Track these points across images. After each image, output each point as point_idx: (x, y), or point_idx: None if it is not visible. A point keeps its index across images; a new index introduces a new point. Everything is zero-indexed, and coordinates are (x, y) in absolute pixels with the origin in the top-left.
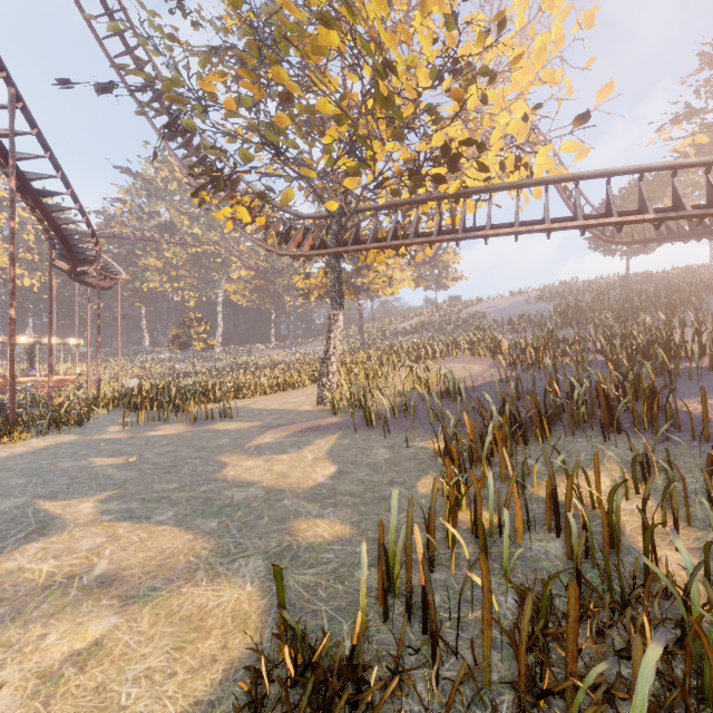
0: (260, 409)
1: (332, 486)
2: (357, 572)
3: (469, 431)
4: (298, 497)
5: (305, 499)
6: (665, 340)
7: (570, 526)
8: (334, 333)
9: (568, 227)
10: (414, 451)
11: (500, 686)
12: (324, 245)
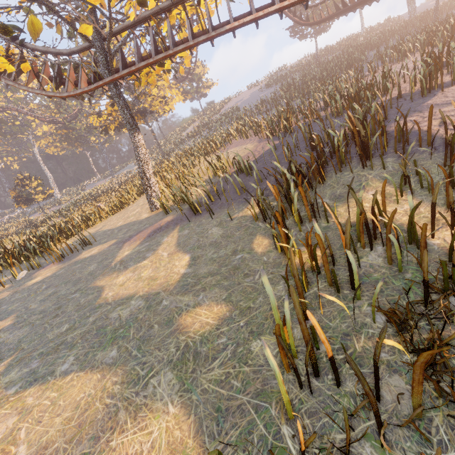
0: (110, 229)
1: (193, 273)
2: (251, 346)
3: (275, 195)
4: (172, 294)
5: (179, 294)
6: (365, 86)
7: (390, 243)
8: (141, 153)
9: (296, 2)
10: (238, 221)
11: (425, 411)
12: (99, 77)
